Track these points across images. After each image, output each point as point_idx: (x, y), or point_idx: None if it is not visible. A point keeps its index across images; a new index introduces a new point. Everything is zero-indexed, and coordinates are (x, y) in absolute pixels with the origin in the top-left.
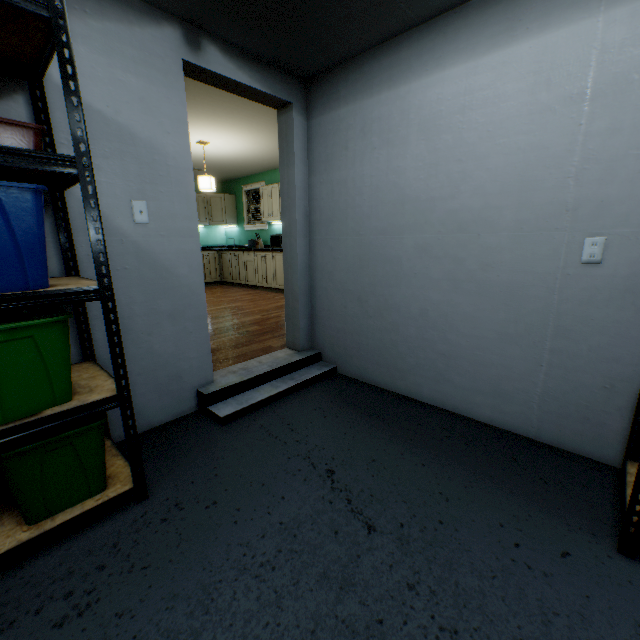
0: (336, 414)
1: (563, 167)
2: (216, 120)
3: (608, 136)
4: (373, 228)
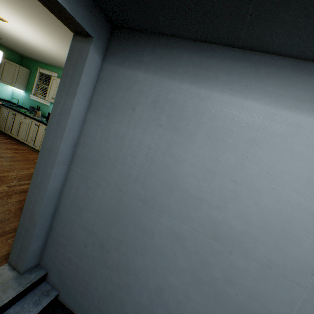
0: None
1: None
2: (14, 5)
3: None
4: (136, 192)
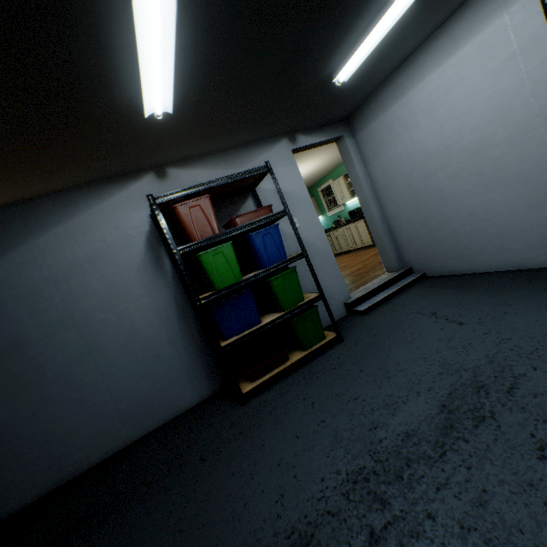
0: (431, 293)
1: (521, 95)
2: (297, 161)
3: (541, 67)
4: (416, 179)
